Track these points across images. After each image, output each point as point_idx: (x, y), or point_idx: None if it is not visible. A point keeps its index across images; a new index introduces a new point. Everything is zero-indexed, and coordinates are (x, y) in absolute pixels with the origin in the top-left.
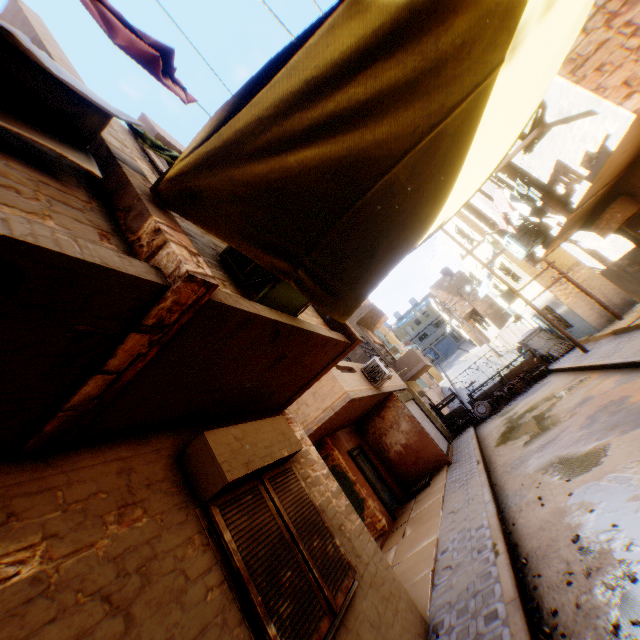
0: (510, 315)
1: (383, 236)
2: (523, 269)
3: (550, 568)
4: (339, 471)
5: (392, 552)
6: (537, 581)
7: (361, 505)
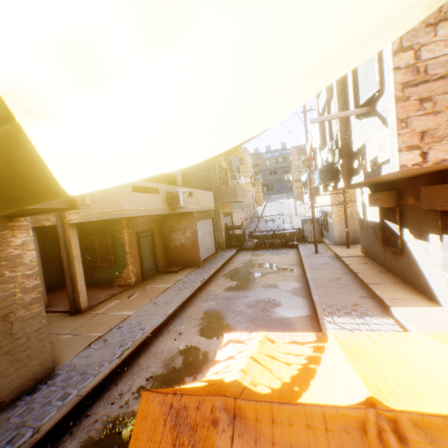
0: None
1: None
2: None
3: (123, 385)
4: (121, 242)
5: (114, 303)
6: (111, 387)
7: (124, 266)
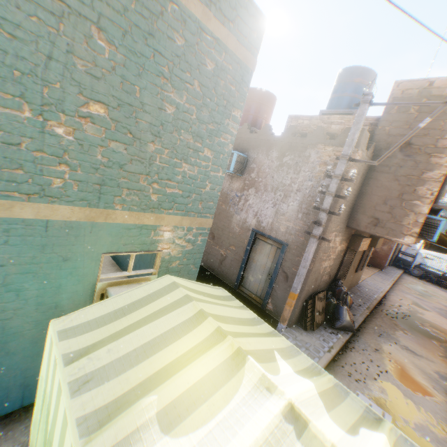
0: None
1: None
2: None
3: (389, 302)
4: None
5: None
6: (385, 301)
7: None
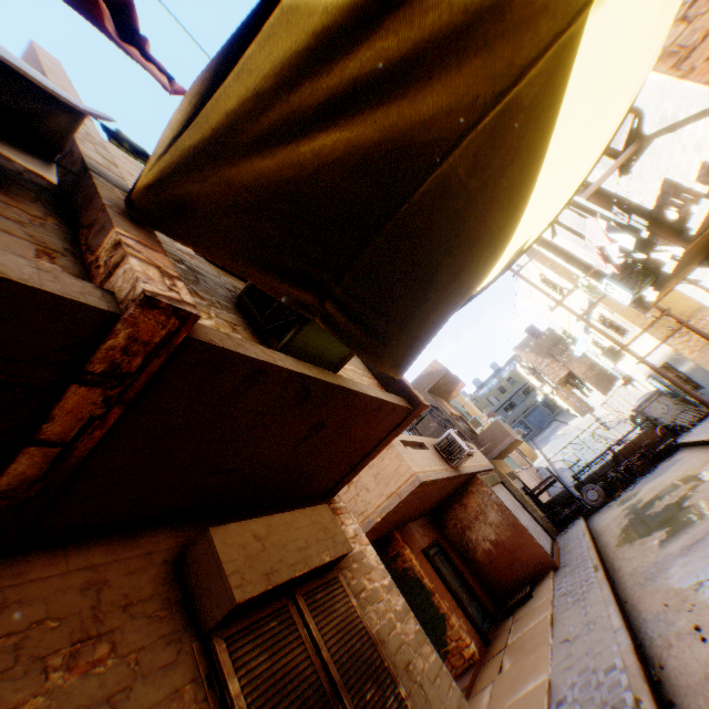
0: (616, 378)
1: (441, 255)
2: (629, 319)
3: None
4: (412, 575)
5: (486, 694)
6: None
7: (442, 622)
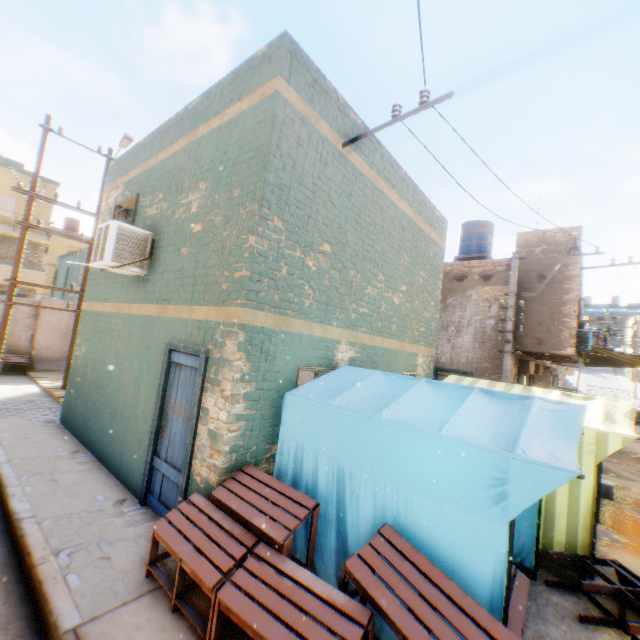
0: None
1: (606, 365)
2: None
3: None
4: None
5: None
6: None
7: None
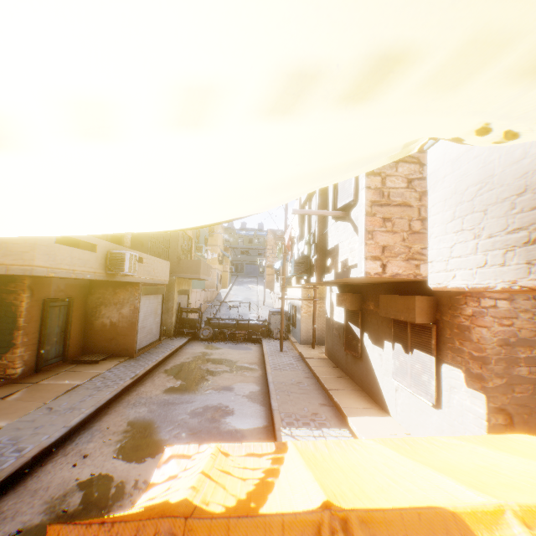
0: None
1: None
2: None
3: None
4: (15, 311)
5: None
6: None
7: (10, 348)
